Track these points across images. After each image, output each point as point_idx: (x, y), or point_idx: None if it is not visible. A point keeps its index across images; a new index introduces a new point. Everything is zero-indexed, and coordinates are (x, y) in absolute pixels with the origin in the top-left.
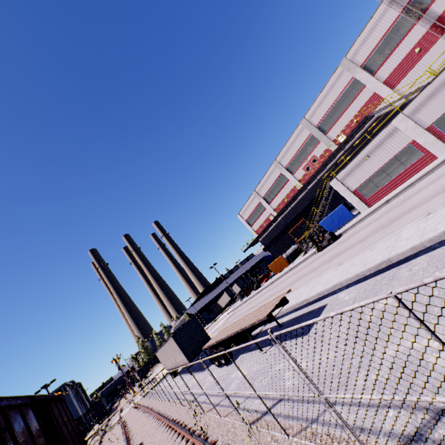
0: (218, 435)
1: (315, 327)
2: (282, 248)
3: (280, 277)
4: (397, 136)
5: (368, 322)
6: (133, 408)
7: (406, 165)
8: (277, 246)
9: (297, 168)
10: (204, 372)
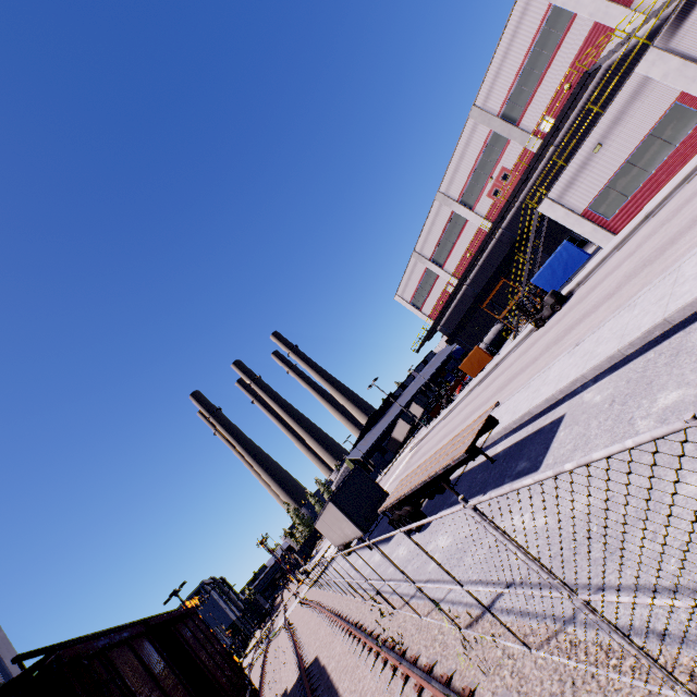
0: (420, 647)
1: (549, 455)
2: (477, 334)
3: (481, 380)
4: (649, 94)
5: (649, 477)
6: (299, 605)
7: (674, 142)
8: (467, 333)
9: (477, 197)
10: (389, 544)
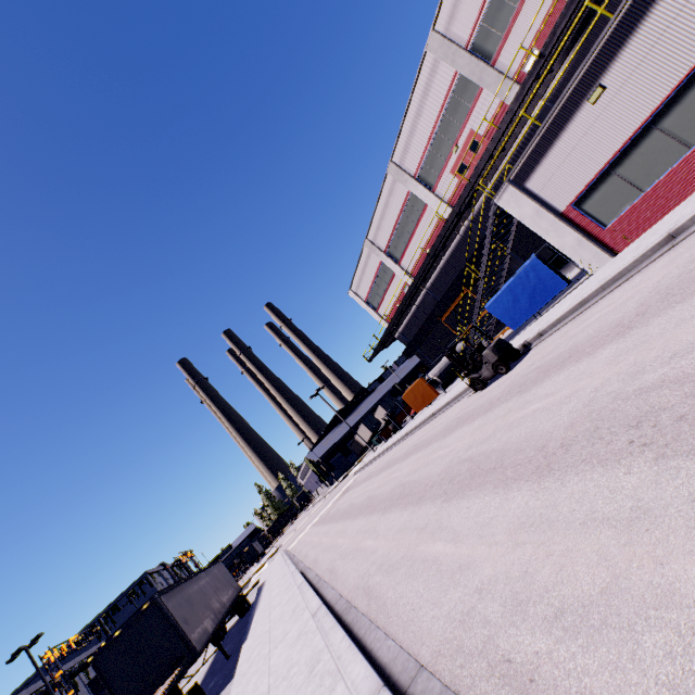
0: None
1: None
2: (439, 349)
3: (417, 427)
4: None
5: None
6: None
7: None
8: (428, 345)
9: (439, 173)
10: None
